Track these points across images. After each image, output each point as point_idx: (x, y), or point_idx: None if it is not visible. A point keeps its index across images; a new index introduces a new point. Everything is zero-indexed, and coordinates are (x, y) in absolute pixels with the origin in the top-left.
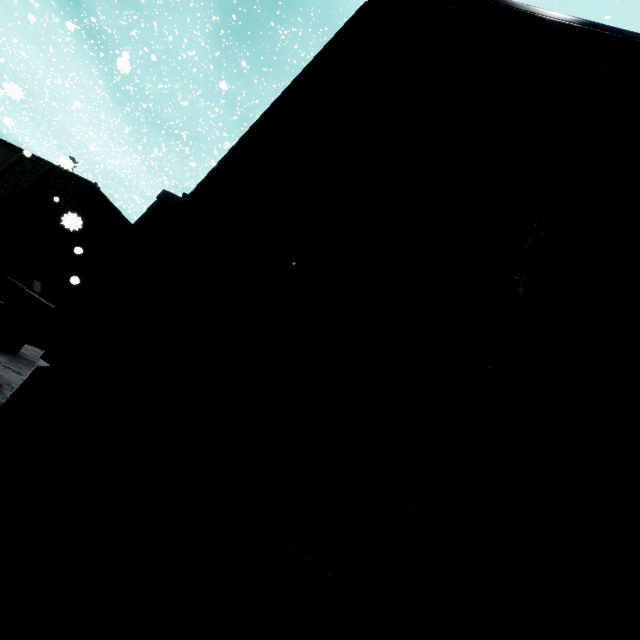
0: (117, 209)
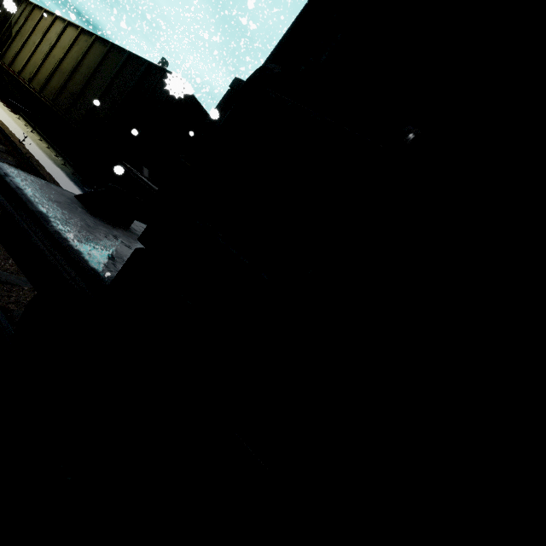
0: (198, 101)
